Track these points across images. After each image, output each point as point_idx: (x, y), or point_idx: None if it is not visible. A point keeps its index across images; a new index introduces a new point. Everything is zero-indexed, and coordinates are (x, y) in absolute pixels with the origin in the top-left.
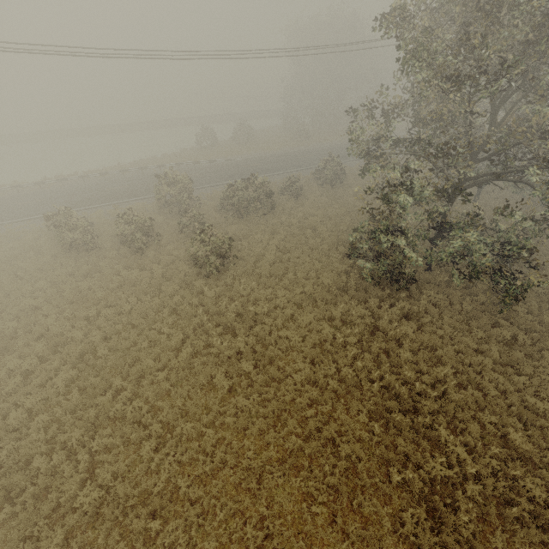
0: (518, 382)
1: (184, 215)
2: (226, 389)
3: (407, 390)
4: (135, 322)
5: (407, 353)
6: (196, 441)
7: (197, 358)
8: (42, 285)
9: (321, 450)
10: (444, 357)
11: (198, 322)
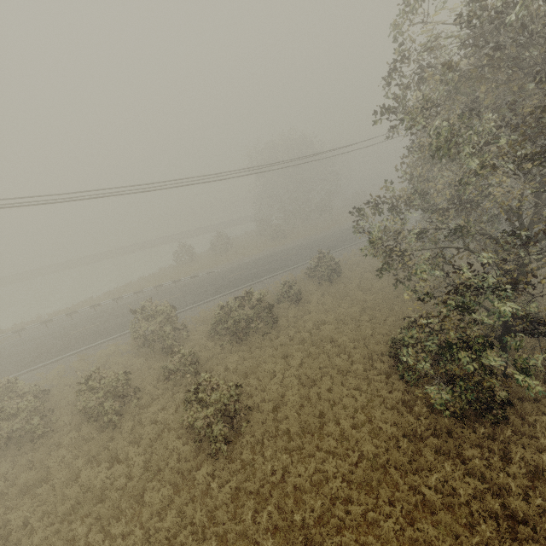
0: None
1: (169, 358)
2: None
3: None
4: None
5: None
6: None
7: None
8: None
9: None
10: None
11: None
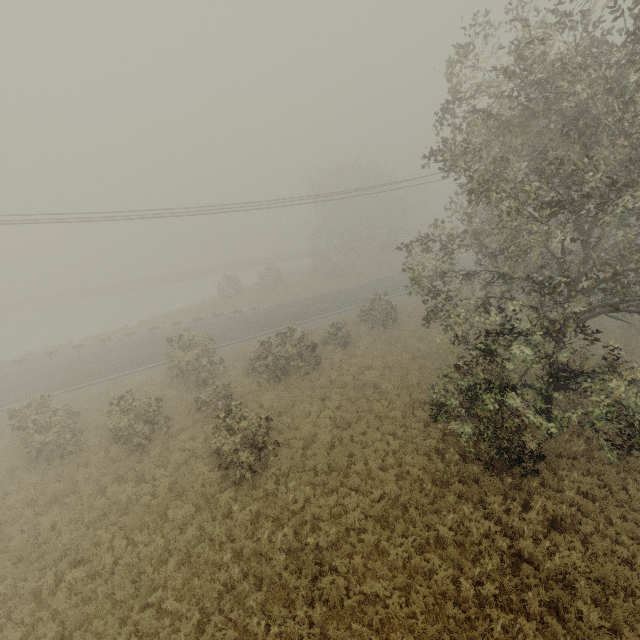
0: None
1: (202, 389)
2: None
3: None
4: (118, 596)
5: (595, 613)
6: None
7: None
8: None
9: None
10: None
11: (225, 580)
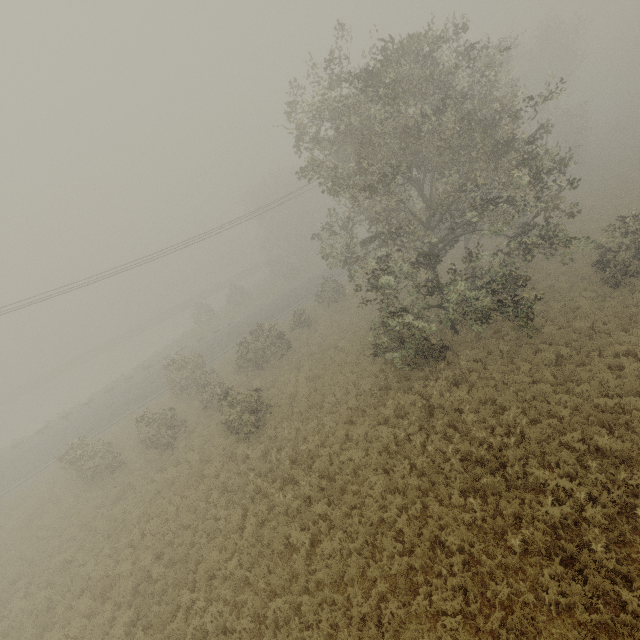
0: (583, 392)
1: (203, 390)
2: (308, 544)
3: (484, 450)
4: (186, 521)
5: (470, 415)
6: (295, 620)
7: (265, 526)
8: (70, 533)
9: (431, 557)
10: (505, 402)
11: (254, 489)
